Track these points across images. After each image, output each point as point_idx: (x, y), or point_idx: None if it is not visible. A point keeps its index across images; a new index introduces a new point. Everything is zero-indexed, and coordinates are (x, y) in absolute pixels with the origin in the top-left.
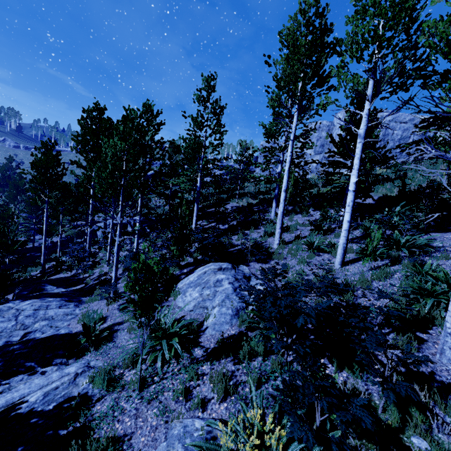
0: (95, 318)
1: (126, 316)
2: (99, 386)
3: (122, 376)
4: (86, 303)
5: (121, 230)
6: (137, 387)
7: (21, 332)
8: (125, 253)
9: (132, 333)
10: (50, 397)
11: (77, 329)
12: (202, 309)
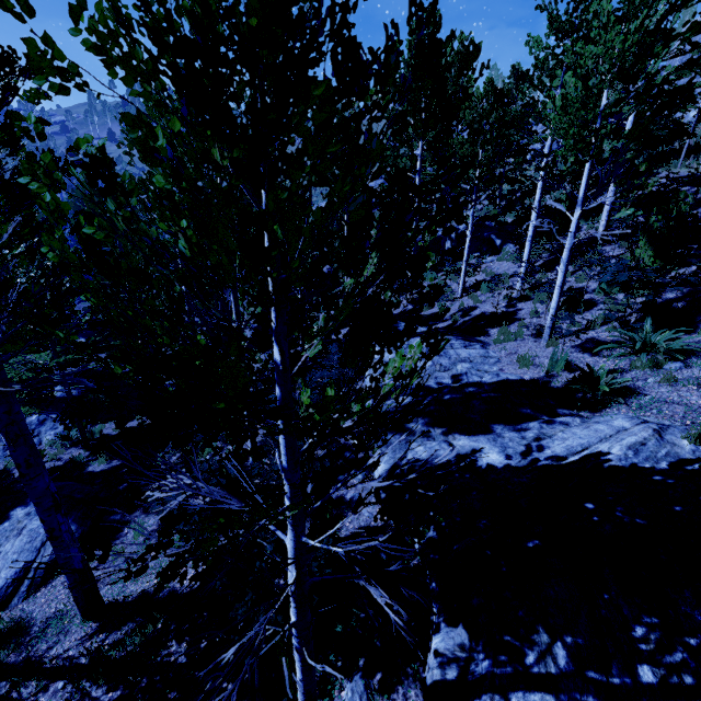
0: (558, 362)
1: (644, 359)
2: None
3: None
4: (494, 344)
5: (578, 225)
6: None
7: (444, 375)
8: (473, 279)
9: (674, 385)
10: (646, 453)
11: (527, 375)
12: None
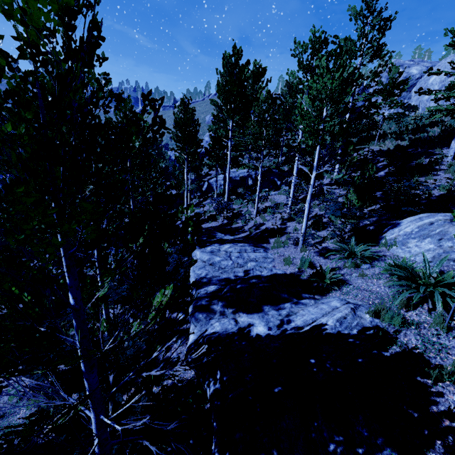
0: (305, 262)
1: (350, 262)
2: (385, 321)
3: (403, 316)
4: (271, 249)
5: (315, 181)
6: (445, 328)
7: (240, 270)
8: (264, 205)
9: (365, 279)
10: (346, 324)
11: (288, 271)
12: (446, 261)
